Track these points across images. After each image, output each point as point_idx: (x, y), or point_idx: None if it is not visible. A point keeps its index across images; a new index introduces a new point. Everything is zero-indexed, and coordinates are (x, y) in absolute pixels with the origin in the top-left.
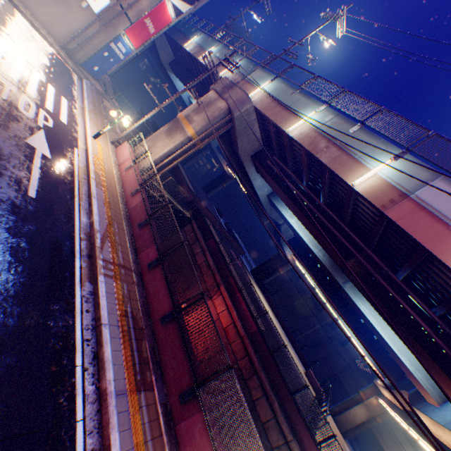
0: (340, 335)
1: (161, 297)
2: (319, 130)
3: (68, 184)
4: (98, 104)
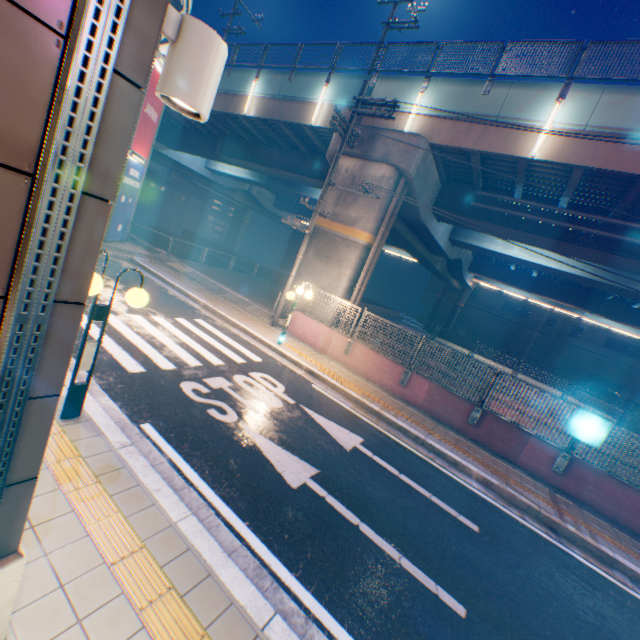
0: (563, 328)
1: (622, 502)
2: (588, 129)
3: (406, 454)
4: (183, 281)
